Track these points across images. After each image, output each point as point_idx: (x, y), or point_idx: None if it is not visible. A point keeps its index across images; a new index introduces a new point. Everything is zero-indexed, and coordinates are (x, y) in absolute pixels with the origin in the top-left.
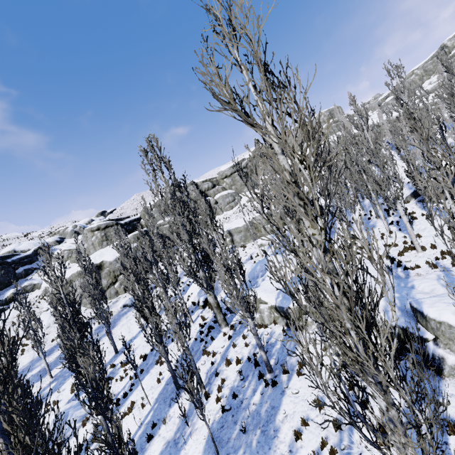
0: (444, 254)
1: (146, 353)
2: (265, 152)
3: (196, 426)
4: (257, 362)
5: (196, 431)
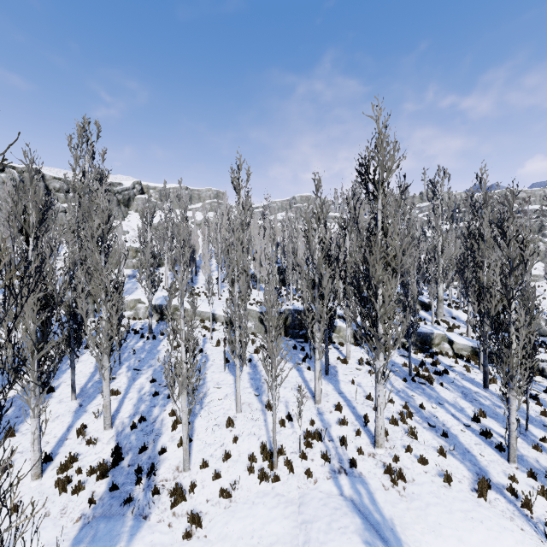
0: (258, 302)
1: None
2: (177, 195)
3: (81, 360)
4: (138, 331)
5: (82, 361)
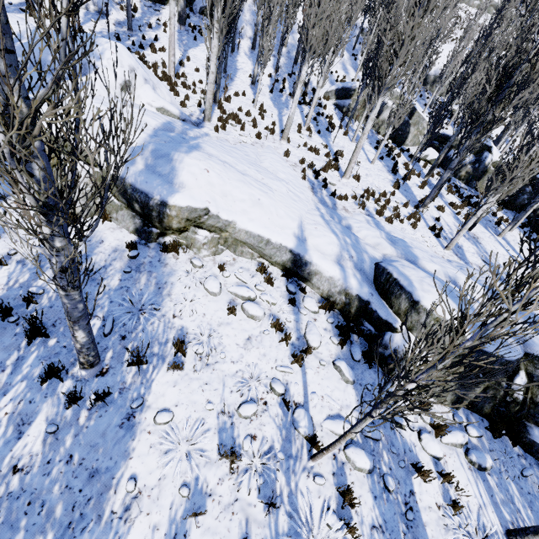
0: (367, 193)
1: None
2: None
3: None
4: (39, 329)
5: None
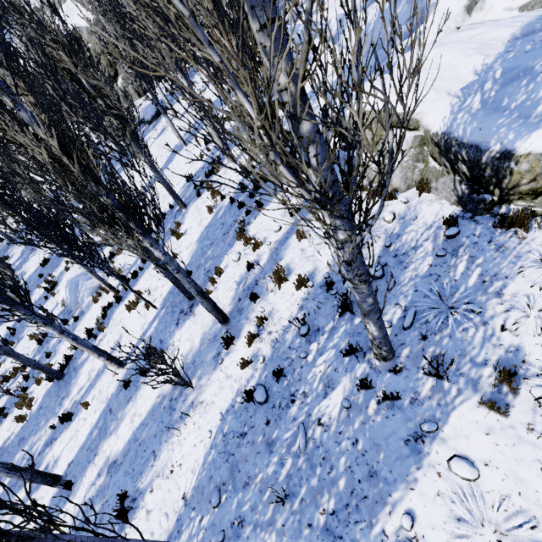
0: None
1: (165, 210)
2: None
3: (202, 398)
4: (347, 307)
5: (200, 407)
